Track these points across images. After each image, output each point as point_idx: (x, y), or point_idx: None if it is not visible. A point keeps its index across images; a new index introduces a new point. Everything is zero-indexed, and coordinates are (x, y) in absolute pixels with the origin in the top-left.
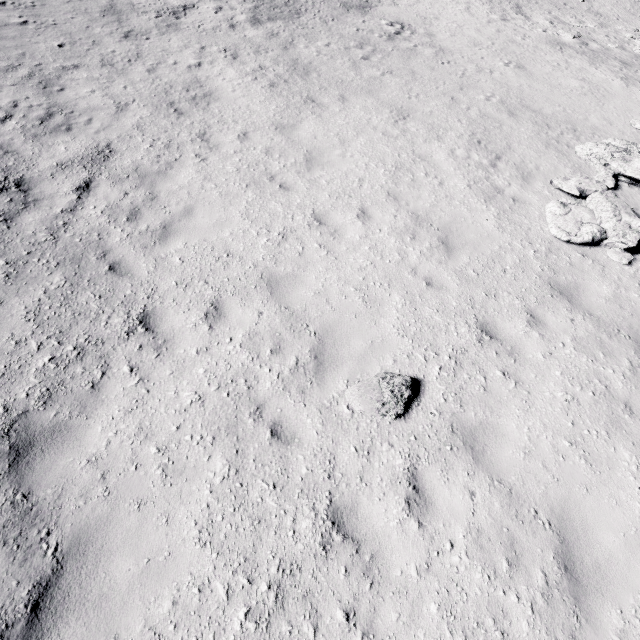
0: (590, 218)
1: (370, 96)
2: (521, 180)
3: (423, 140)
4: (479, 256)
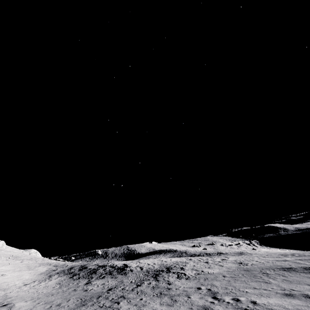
0: None
1: None
2: None
3: None
4: None
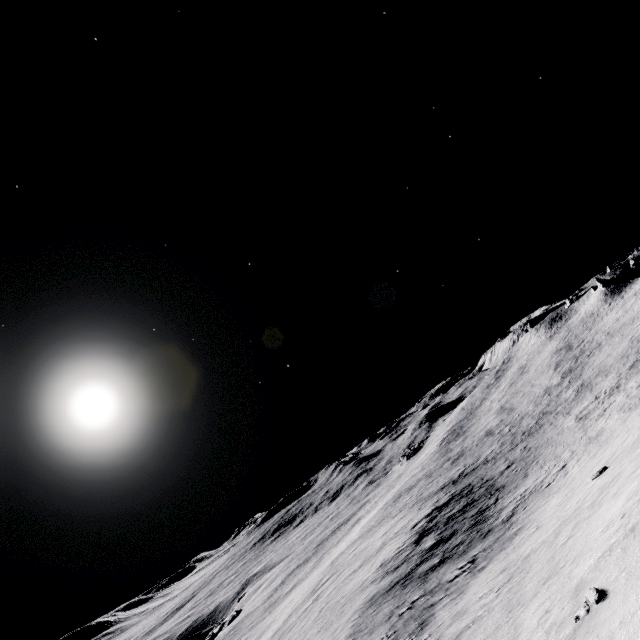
0: None
1: None
2: None
3: None
4: None
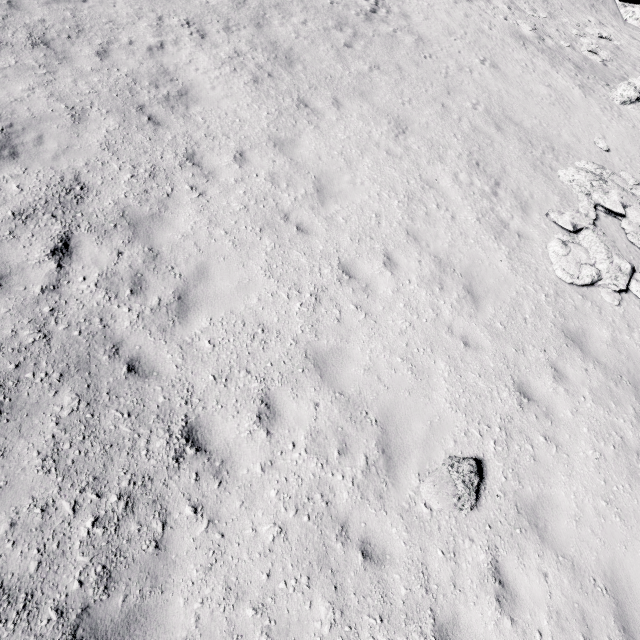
0: (586, 258)
1: (364, 100)
2: (521, 211)
3: (427, 161)
4: (502, 305)
